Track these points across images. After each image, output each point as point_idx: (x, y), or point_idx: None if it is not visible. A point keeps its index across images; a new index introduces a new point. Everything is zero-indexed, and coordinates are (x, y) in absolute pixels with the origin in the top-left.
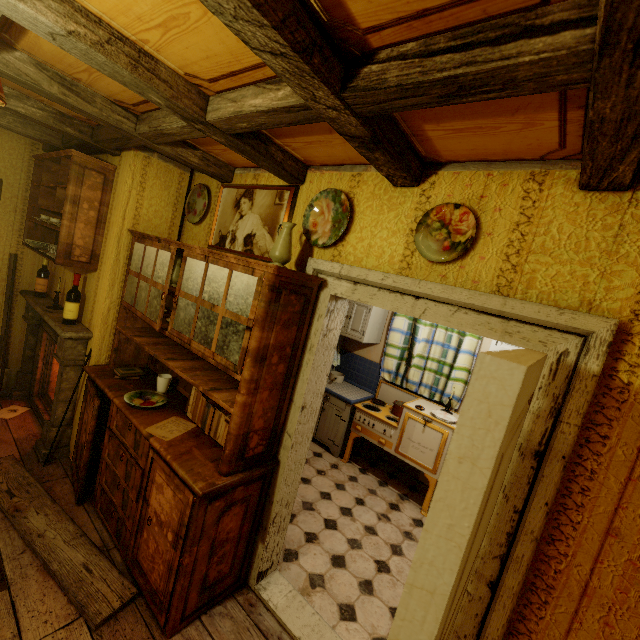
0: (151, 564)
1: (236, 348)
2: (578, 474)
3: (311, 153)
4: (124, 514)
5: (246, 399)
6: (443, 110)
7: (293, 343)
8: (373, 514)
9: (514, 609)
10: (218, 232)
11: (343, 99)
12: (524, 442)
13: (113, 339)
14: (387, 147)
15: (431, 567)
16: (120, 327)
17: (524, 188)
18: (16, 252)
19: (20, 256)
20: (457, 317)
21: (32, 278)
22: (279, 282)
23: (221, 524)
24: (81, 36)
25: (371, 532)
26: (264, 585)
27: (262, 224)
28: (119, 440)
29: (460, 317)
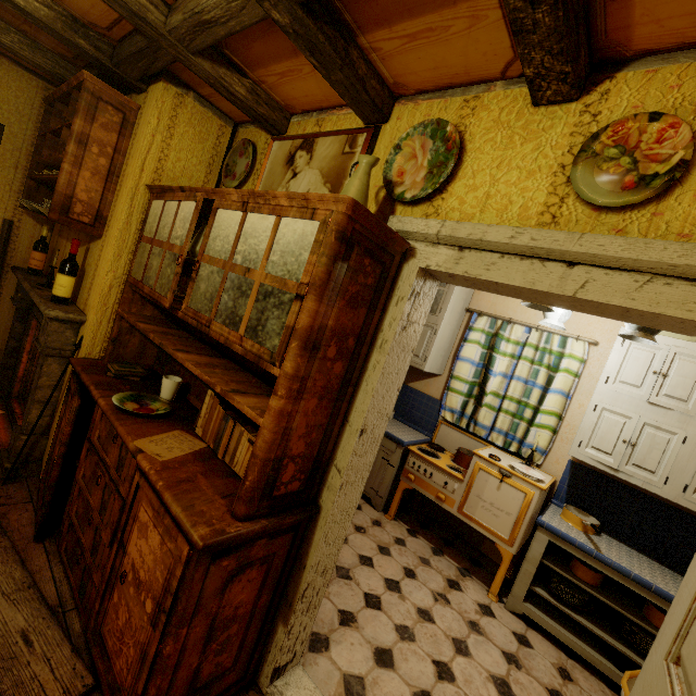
0: (118, 643)
1: (276, 328)
2: None
3: (408, 64)
4: (93, 562)
5: (284, 405)
6: None
7: (358, 333)
8: (427, 592)
9: None
10: None
11: None
12: None
13: (112, 326)
14: None
15: None
16: (122, 311)
17: None
18: (12, 218)
19: (16, 224)
20: (649, 291)
21: (29, 253)
22: (352, 230)
23: (227, 594)
24: None
25: (426, 618)
26: (280, 687)
27: (323, 181)
28: (99, 456)
29: (655, 291)
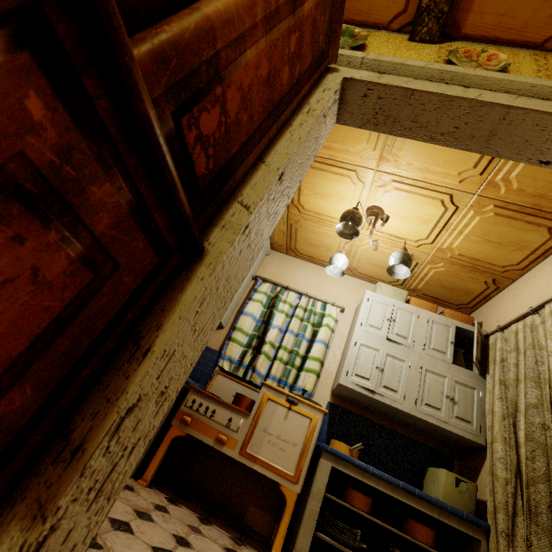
0: None
1: None
2: None
3: None
4: None
5: None
6: None
7: (300, 75)
8: None
9: None
10: None
11: None
12: None
13: None
14: None
15: None
16: None
17: (533, 57)
18: None
19: None
20: (521, 100)
21: None
22: None
23: None
24: None
25: None
26: None
27: None
28: None
29: (524, 101)
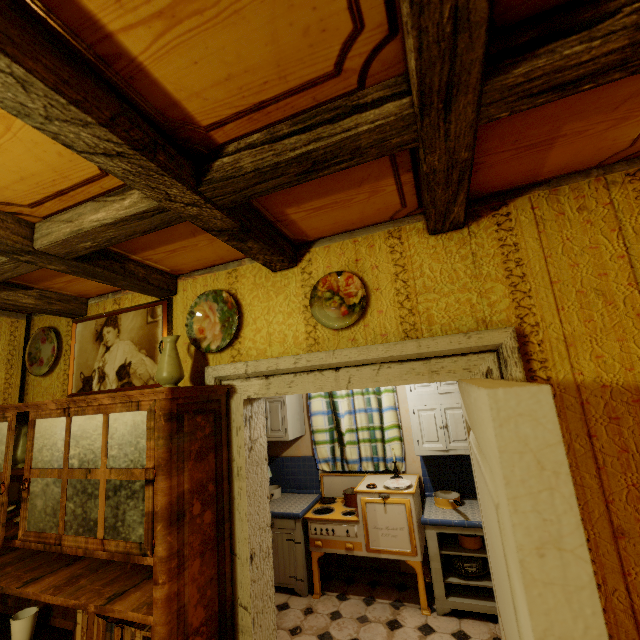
0: None
1: (136, 518)
2: None
3: (177, 261)
4: None
5: (169, 589)
6: (300, 193)
7: (215, 476)
8: None
9: None
10: (79, 375)
11: (201, 193)
12: None
13: None
14: (258, 234)
15: None
16: None
17: (388, 245)
18: None
19: None
20: (383, 374)
21: None
22: (177, 406)
23: None
24: None
25: None
26: None
27: (137, 349)
28: None
29: (385, 373)
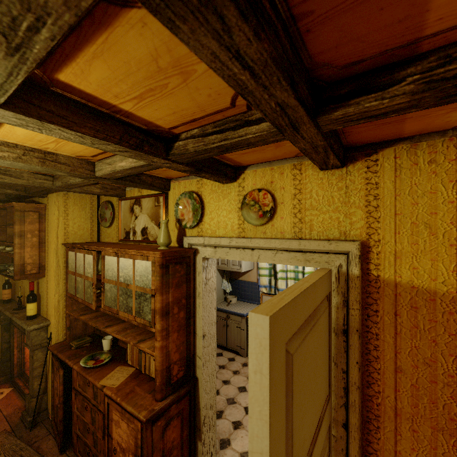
0: None
1: (148, 310)
2: (370, 338)
3: (168, 174)
4: (96, 451)
5: (162, 343)
6: None
7: (186, 295)
8: None
9: (362, 438)
10: (123, 230)
11: (169, 159)
12: (335, 326)
13: (65, 321)
14: (207, 170)
15: (257, 438)
16: (69, 311)
17: (292, 174)
18: None
19: None
20: (278, 256)
21: None
22: (165, 261)
23: (166, 437)
24: (6, 157)
25: None
26: None
27: (150, 220)
28: (82, 395)
29: (279, 256)
